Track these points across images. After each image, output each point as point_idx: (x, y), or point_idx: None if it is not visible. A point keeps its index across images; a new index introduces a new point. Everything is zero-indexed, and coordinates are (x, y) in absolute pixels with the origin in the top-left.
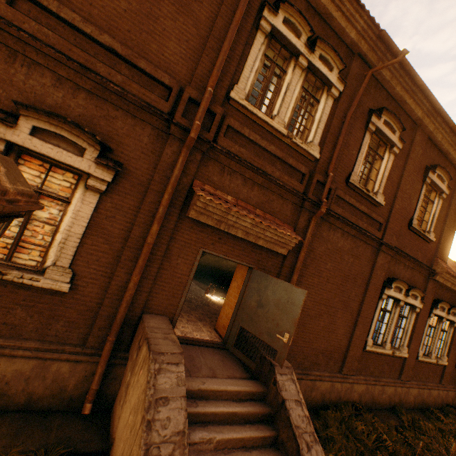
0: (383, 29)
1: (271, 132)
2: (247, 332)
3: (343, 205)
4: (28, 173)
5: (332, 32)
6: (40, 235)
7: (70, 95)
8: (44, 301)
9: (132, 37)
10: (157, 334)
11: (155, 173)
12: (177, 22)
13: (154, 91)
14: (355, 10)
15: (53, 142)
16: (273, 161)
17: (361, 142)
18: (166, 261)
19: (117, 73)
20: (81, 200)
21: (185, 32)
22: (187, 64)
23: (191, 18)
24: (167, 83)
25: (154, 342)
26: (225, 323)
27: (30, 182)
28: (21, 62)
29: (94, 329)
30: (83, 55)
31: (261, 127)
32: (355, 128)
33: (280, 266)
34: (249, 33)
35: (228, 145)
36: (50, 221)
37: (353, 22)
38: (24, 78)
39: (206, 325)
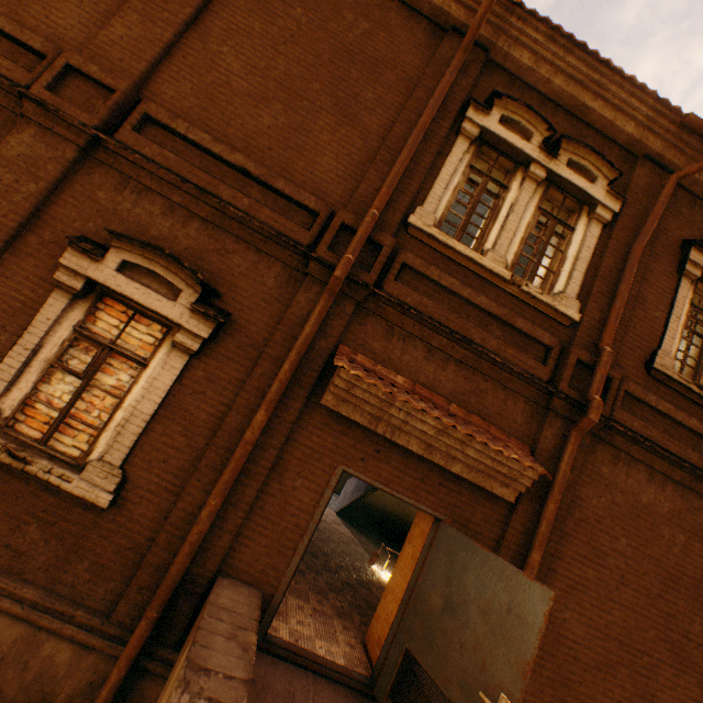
0: (689, 113)
1: (481, 274)
2: (419, 667)
3: (645, 414)
4: (106, 322)
5: (590, 130)
6: (97, 410)
7: (181, 224)
8: (71, 518)
9: (273, 155)
10: (219, 623)
11: (277, 330)
12: (337, 134)
13: (294, 218)
14: (628, 94)
15: (144, 282)
16: (486, 322)
17: (672, 296)
18: (275, 479)
19: (244, 196)
20: (163, 363)
21: (347, 145)
22: (346, 183)
23: (357, 128)
24: (311, 206)
25: (205, 640)
26: (382, 632)
27: (104, 334)
28: (133, 189)
29: (131, 587)
30: (205, 177)
31: (462, 267)
32: (656, 272)
33: (502, 524)
34: (443, 140)
35: (401, 293)
36: (116, 390)
37: (626, 111)
38: (131, 206)
39: (349, 630)
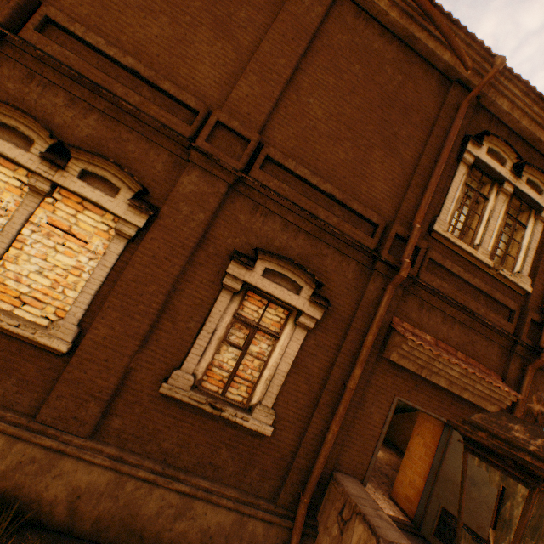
0: None
1: (474, 263)
2: (455, 518)
3: None
4: (248, 307)
5: (536, 153)
6: (248, 369)
7: (292, 236)
8: (245, 442)
9: (346, 182)
10: (367, 508)
11: (357, 310)
12: (385, 164)
13: (361, 228)
14: None
15: (276, 281)
16: (475, 295)
17: None
18: (359, 407)
19: (333, 216)
20: (289, 336)
21: (391, 172)
22: (391, 200)
23: (396, 159)
24: (374, 220)
25: (374, 522)
26: (409, 493)
27: (248, 316)
28: (260, 212)
29: (286, 483)
30: (308, 202)
31: (461, 257)
32: None
33: None
34: (451, 166)
35: (429, 279)
36: (259, 355)
37: None
38: (261, 224)
39: (378, 490)
